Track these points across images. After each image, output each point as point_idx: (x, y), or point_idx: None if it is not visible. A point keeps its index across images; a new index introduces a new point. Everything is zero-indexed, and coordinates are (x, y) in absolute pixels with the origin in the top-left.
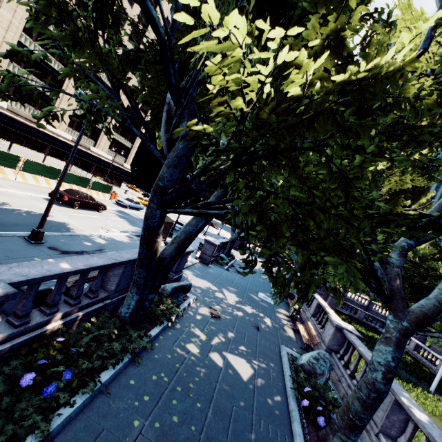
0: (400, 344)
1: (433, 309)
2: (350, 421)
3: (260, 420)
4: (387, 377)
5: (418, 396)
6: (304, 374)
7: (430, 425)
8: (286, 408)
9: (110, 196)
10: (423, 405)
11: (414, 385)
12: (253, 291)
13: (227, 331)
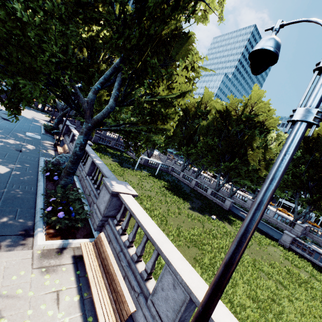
0: (87, 134)
1: (101, 117)
2: (68, 172)
3: (13, 185)
4: (81, 148)
5: (129, 171)
6: (52, 165)
7: (101, 164)
8: (36, 179)
9: None
10: (130, 174)
11: (129, 168)
12: (21, 132)
13: None
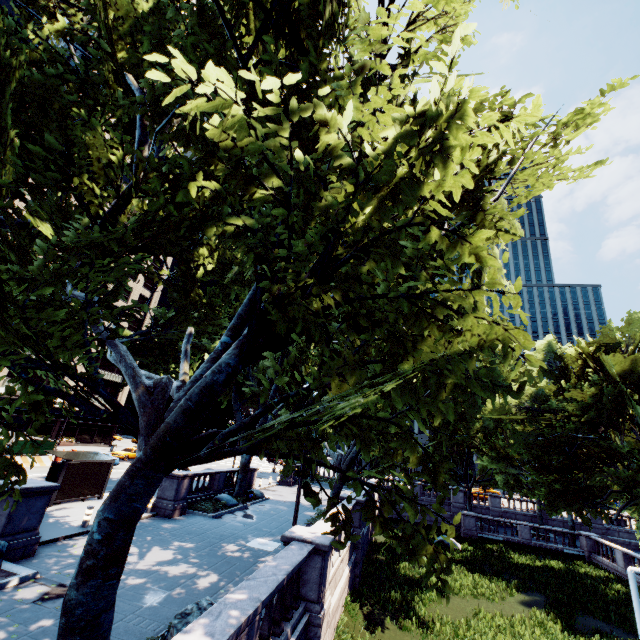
0: (119, 492)
1: (176, 413)
2: None
3: None
4: (83, 568)
5: None
6: None
7: None
8: None
9: (53, 458)
10: None
11: (606, 639)
12: (242, 539)
13: (44, 618)
